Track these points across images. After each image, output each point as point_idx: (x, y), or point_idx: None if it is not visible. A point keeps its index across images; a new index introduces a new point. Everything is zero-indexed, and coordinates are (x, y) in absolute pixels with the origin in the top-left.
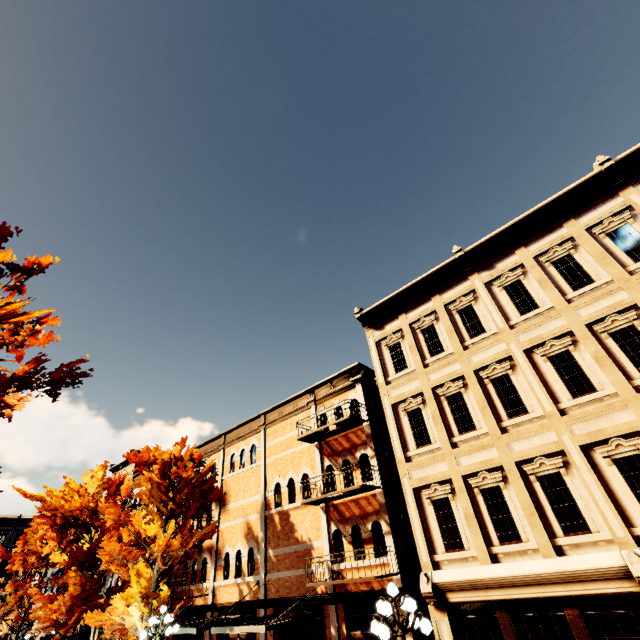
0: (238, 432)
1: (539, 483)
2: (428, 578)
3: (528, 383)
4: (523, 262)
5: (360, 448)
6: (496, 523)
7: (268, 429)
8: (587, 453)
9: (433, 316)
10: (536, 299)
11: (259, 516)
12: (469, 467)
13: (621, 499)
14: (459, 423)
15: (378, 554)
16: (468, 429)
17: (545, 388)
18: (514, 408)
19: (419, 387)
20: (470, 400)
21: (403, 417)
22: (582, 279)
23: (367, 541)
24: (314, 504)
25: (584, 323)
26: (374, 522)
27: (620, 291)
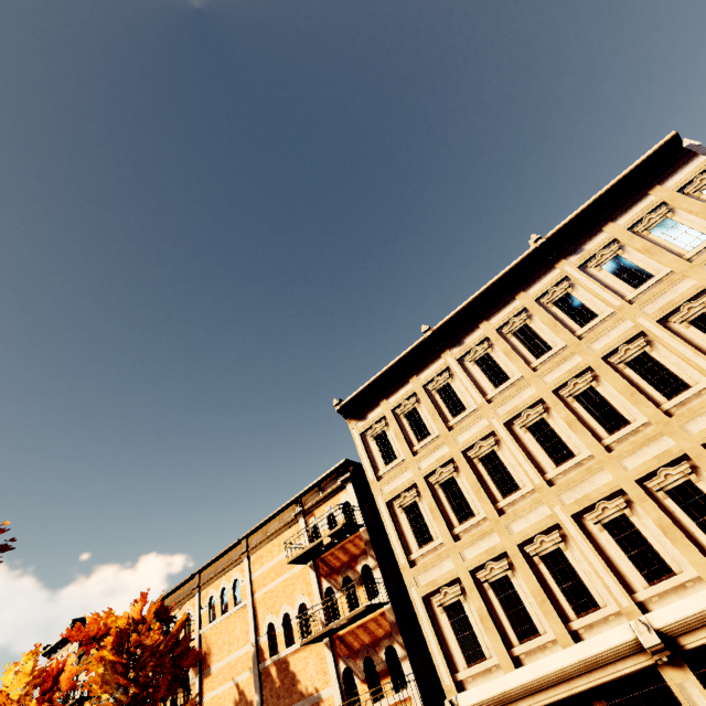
0: (215, 567)
1: (544, 563)
2: (454, 705)
3: (514, 457)
4: (488, 335)
5: (360, 559)
6: (512, 619)
7: (252, 556)
8: (580, 522)
9: (414, 399)
10: (506, 370)
11: (251, 673)
12: (475, 560)
13: (618, 565)
14: (457, 511)
15: (396, 689)
16: (467, 516)
17: (530, 460)
18: (506, 486)
19: (411, 478)
20: (464, 484)
21: (400, 515)
22: (541, 347)
23: (383, 674)
24: (316, 641)
25: (551, 389)
26: (387, 648)
27: (574, 355)
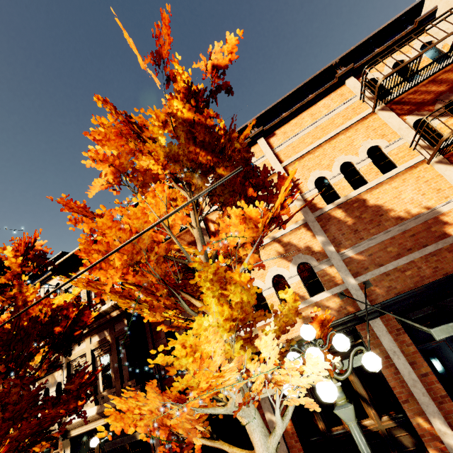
0: None
1: None
2: None
3: None
4: None
5: None
6: None
7: (267, 137)
8: None
9: None
10: None
11: (300, 224)
12: None
13: None
14: None
15: None
16: None
17: None
18: None
19: None
20: None
21: None
22: None
23: None
24: (432, 156)
25: None
26: None
27: None
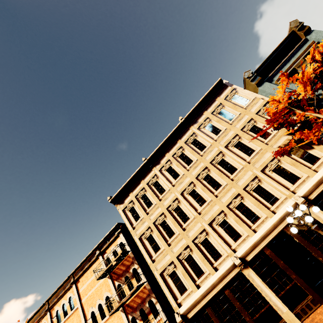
0: (57, 294)
1: (202, 245)
2: (178, 314)
3: (186, 206)
4: (169, 159)
5: (131, 266)
6: (194, 270)
7: (77, 282)
8: (211, 226)
9: (144, 190)
10: (178, 172)
11: None
12: (177, 252)
13: (225, 238)
14: (168, 234)
15: (155, 317)
16: (172, 235)
17: (192, 206)
18: (185, 218)
19: (148, 224)
20: (169, 222)
21: (145, 242)
22: (189, 161)
23: (148, 313)
24: (116, 311)
25: (195, 177)
26: (149, 301)
27: (201, 163)
